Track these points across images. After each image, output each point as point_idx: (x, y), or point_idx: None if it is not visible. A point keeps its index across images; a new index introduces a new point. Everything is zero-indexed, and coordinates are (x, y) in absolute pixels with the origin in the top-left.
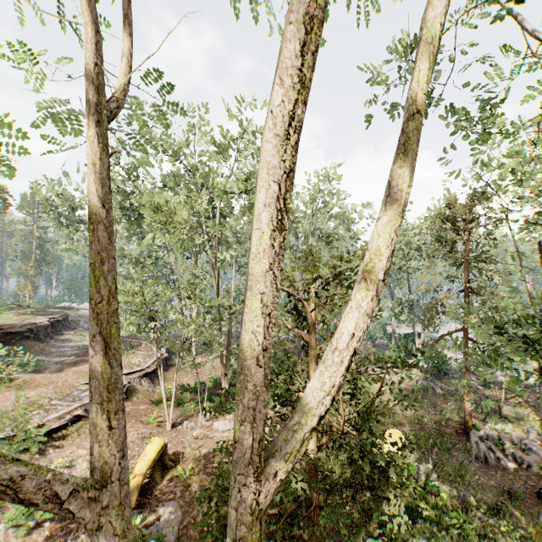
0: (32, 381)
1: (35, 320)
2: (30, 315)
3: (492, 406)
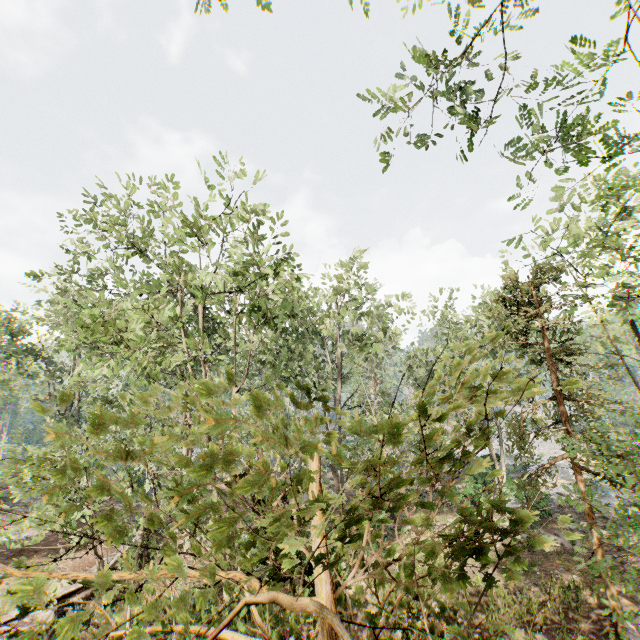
0: None
1: None
2: None
3: (633, 567)
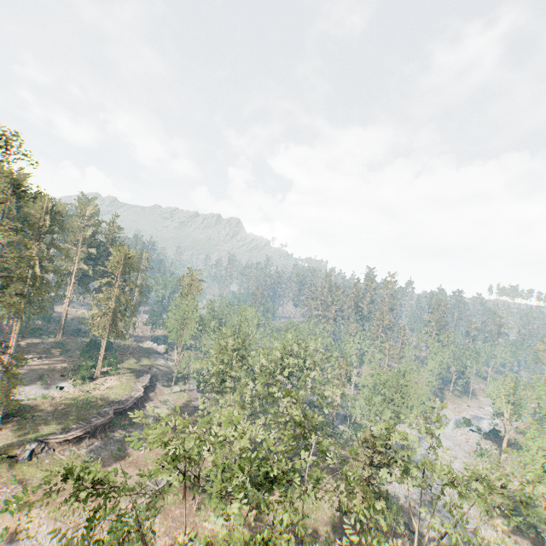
0: (138, 459)
1: (137, 392)
2: (133, 380)
3: None
